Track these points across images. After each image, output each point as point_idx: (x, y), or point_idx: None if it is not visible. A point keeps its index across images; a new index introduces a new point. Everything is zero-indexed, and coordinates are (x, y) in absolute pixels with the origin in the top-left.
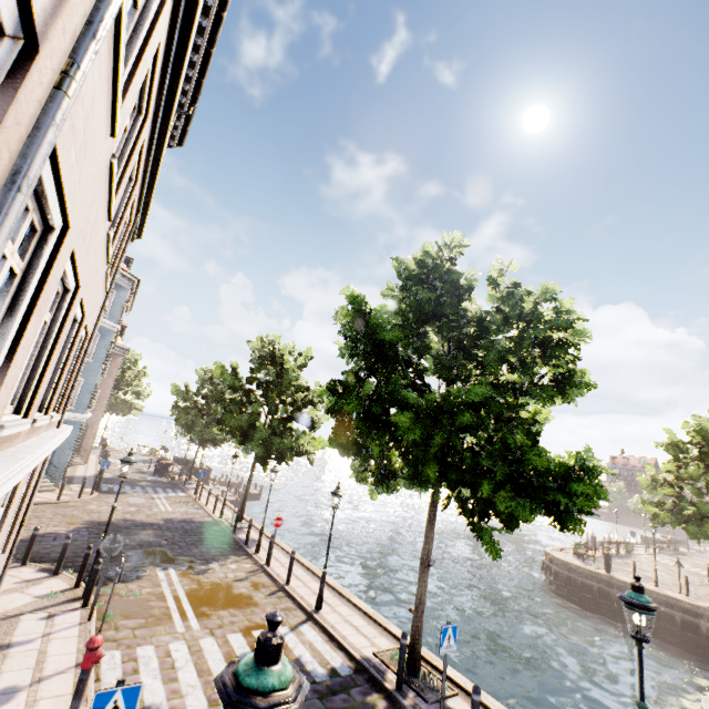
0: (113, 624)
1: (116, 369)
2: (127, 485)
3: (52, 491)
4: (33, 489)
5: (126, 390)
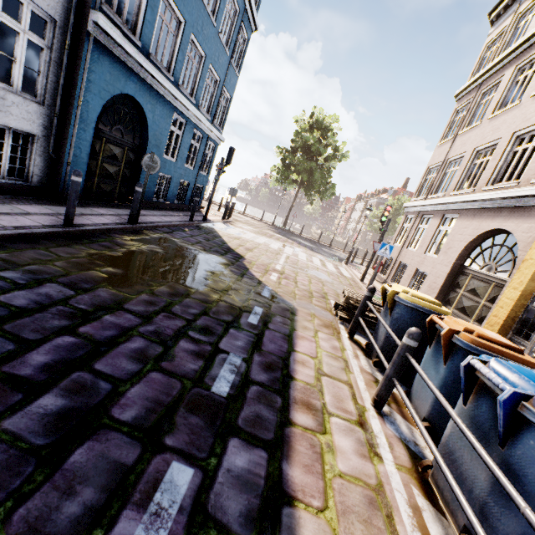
0: None
1: None
2: None
3: None
4: None
5: None
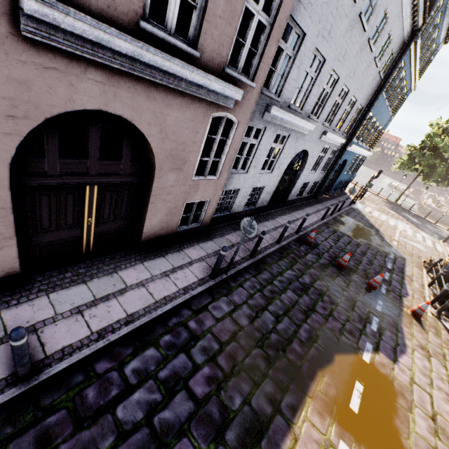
0: None
1: None
2: None
3: None
4: None
5: None
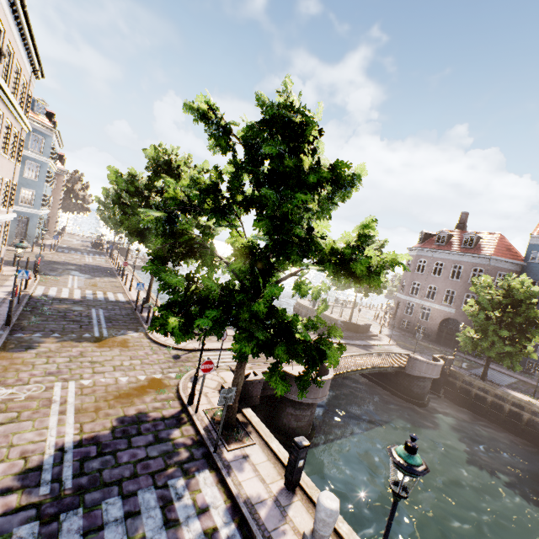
0: (45, 282)
1: (61, 184)
2: (73, 251)
3: (30, 248)
4: (4, 233)
5: (77, 197)
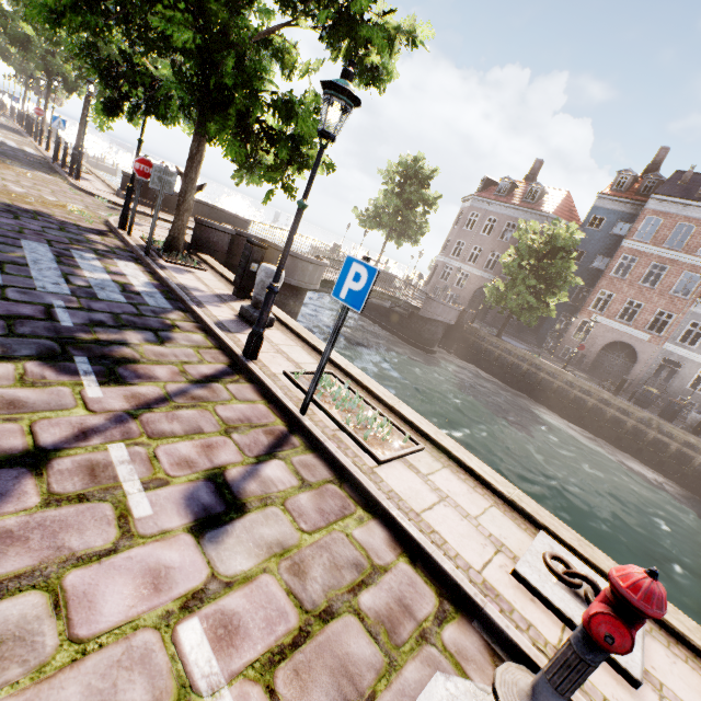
0: None
1: None
2: None
3: None
4: None
5: None
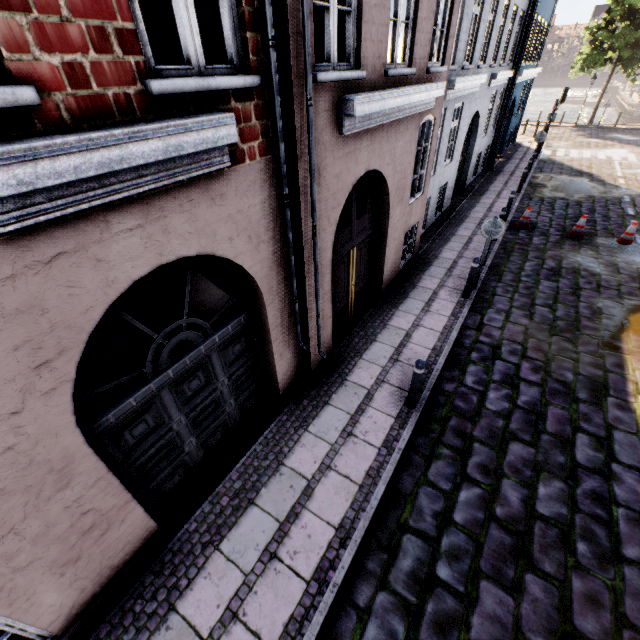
0: None
1: None
2: None
3: None
4: None
5: None
